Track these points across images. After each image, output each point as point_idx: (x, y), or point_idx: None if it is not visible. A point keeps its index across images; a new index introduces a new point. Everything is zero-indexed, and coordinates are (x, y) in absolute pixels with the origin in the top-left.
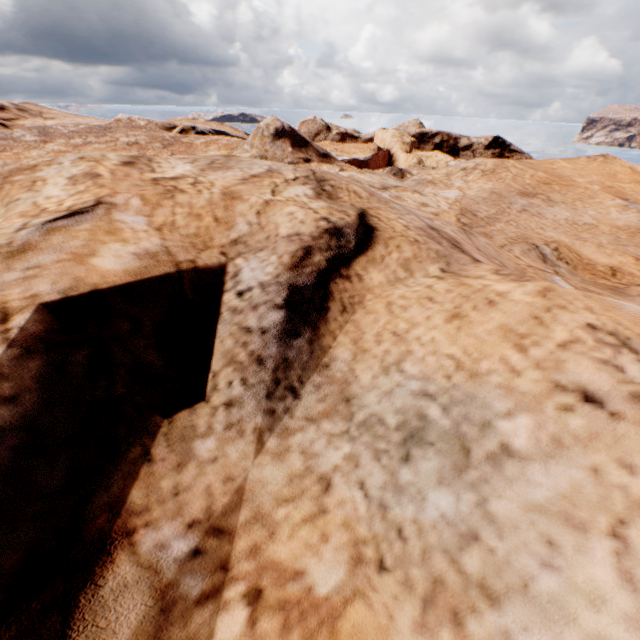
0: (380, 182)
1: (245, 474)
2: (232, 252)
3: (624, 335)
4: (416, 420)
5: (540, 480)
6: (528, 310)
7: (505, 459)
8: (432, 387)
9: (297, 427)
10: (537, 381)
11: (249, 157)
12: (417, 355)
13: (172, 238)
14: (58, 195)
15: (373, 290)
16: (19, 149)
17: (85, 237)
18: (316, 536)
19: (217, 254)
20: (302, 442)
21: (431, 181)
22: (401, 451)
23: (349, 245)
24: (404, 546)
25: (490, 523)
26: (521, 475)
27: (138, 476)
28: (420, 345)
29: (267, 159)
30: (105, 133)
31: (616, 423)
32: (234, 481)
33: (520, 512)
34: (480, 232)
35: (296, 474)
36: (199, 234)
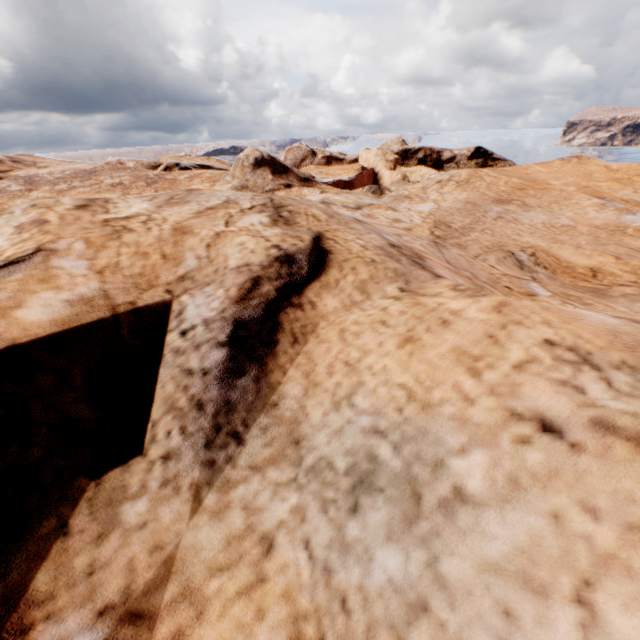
0: (354, 201)
1: (177, 540)
2: (178, 289)
3: (585, 350)
4: (366, 462)
5: (496, 531)
6: (483, 328)
7: (458, 506)
8: (383, 422)
9: (240, 478)
10: (492, 410)
11: (230, 188)
12: (368, 386)
13: (113, 280)
14: (1, 245)
15: (327, 317)
16: (4, 199)
17: (14, 288)
18: (251, 613)
19: (162, 292)
20: (244, 495)
21: (407, 196)
22: (349, 500)
23: (301, 271)
24: (347, 621)
25: (441, 588)
26: (475, 525)
27: (48, 555)
28: (372, 375)
29: (248, 188)
30: (90, 177)
31: (577, 456)
32: (163, 550)
33: (474, 573)
34: (454, 243)
35: (235, 535)
36: (144, 273)
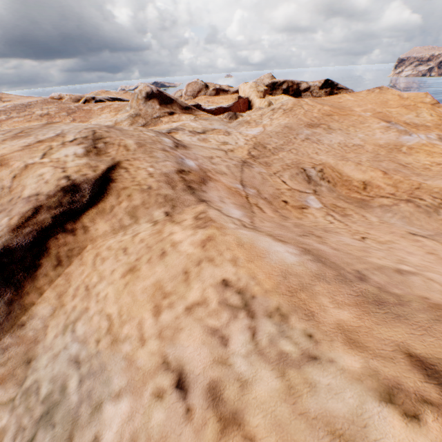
0: (203, 127)
1: None
2: None
3: (252, 292)
4: (58, 392)
5: None
6: (185, 263)
7: None
8: (84, 352)
9: None
10: (153, 354)
11: (127, 116)
12: (90, 313)
13: None
14: None
15: (96, 240)
16: None
17: None
18: None
19: None
20: None
21: (248, 121)
22: (32, 431)
23: (83, 199)
24: None
25: None
26: None
27: None
28: (96, 302)
29: (141, 116)
30: (25, 109)
31: (185, 425)
32: None
33: None
34: (263, 162)
35: None
36: None
